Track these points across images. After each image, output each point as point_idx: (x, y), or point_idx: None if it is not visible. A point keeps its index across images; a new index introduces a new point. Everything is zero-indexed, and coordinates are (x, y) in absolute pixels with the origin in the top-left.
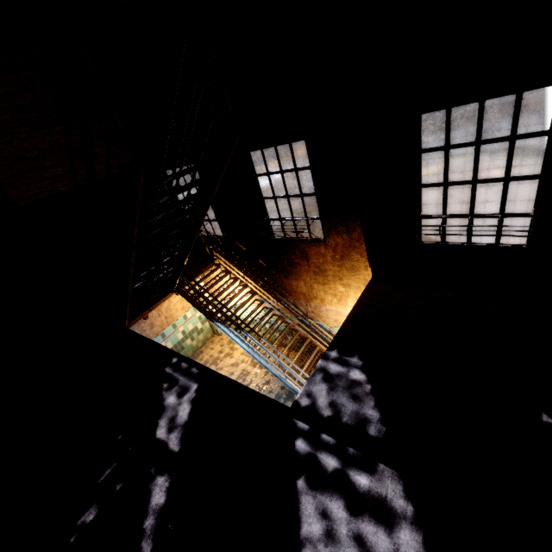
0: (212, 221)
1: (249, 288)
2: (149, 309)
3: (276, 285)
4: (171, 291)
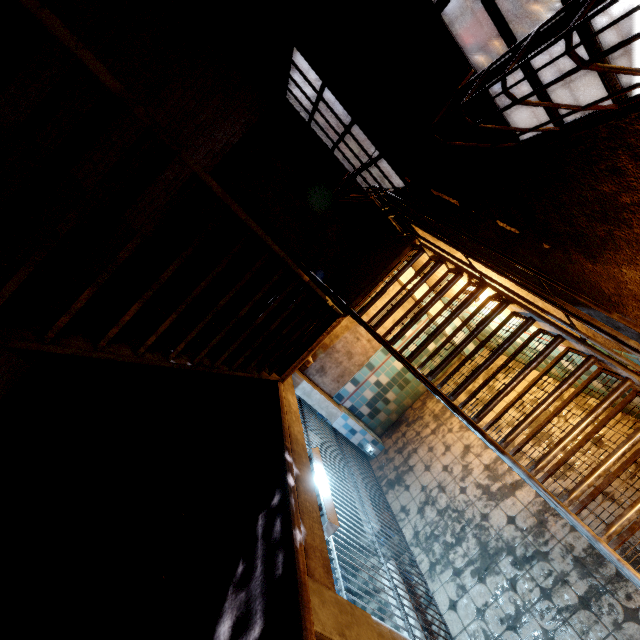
0: (376, 160)
1: (491, 289)
2: (307, 349)
3: (557, 283)
4: (338, 315)
